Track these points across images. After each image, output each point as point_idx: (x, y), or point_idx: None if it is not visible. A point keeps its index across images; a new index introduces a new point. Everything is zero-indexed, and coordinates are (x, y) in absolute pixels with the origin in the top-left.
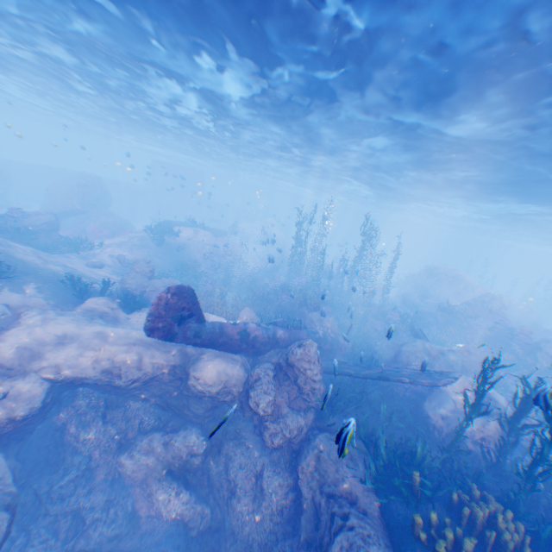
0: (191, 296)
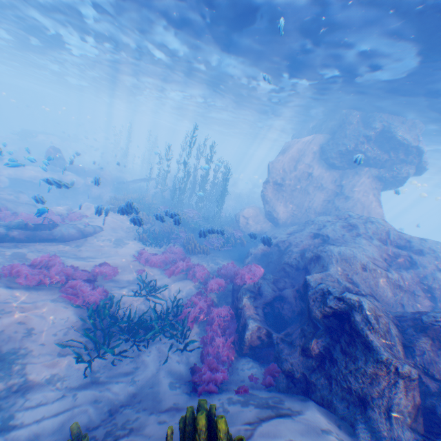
0: (60, 152)
